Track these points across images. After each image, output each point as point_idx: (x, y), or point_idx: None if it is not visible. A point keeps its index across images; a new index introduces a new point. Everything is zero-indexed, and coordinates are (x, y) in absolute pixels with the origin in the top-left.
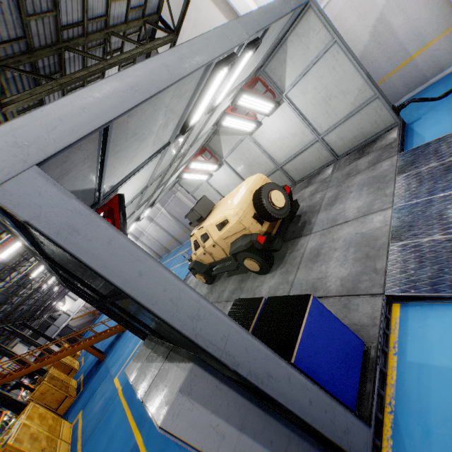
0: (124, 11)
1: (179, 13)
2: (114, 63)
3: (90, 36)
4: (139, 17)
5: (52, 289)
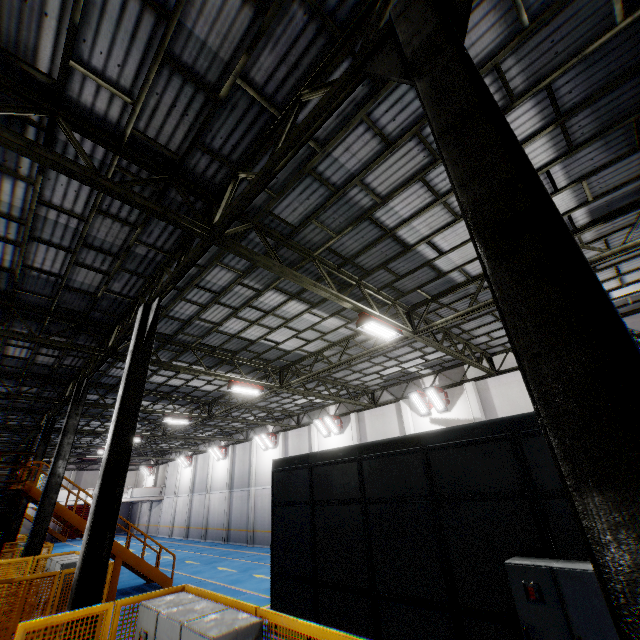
0: (482, 341)
1: (510, 365)
2: (463, 359)
3: (458, 337)
4: (482, 348)
5: (99, 449)
